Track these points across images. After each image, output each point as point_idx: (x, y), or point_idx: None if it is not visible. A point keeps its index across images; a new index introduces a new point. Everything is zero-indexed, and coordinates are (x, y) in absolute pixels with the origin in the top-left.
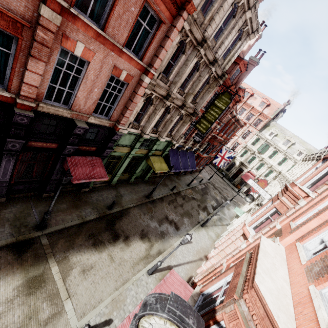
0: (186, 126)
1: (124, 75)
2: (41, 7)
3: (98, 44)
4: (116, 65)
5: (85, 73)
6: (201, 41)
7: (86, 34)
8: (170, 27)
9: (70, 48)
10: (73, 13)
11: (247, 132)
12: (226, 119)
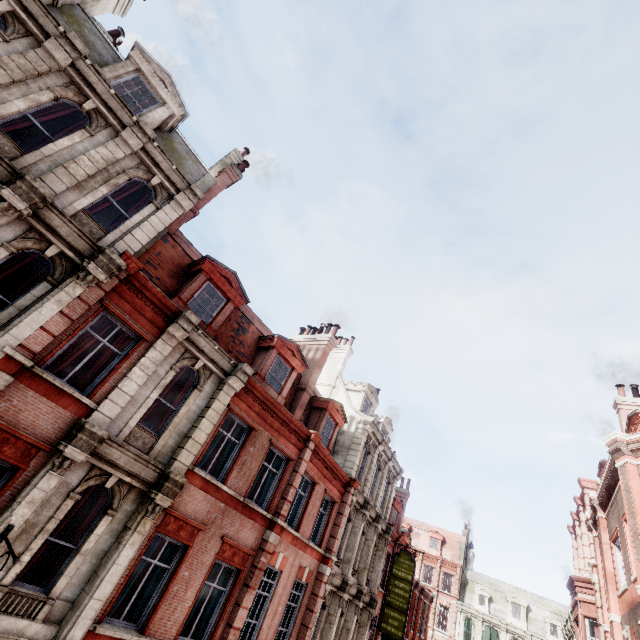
0: (366, 633)
1: (306, 573)
2: (270, 535)
3: (291, 547)
4: (301, 564)
5: (275, 587)
6: (363, 503)
7: (286, 542)
8: (341, 503)
9: (273, 563)
10: (282, 527)
11: (442, 611)
12: None
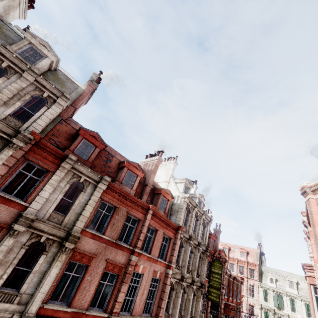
0: (200, 300)
1: (158, 274)
2: (132, 257)
3: (147, 262)
4: (154, 270)
5: (141, 281)
6: (189, 237)
7: (143, 259)
8: (175, 239)
9: (137, 270)
10: (140, 253)
11: (250, 288)
12: (225, 280)
